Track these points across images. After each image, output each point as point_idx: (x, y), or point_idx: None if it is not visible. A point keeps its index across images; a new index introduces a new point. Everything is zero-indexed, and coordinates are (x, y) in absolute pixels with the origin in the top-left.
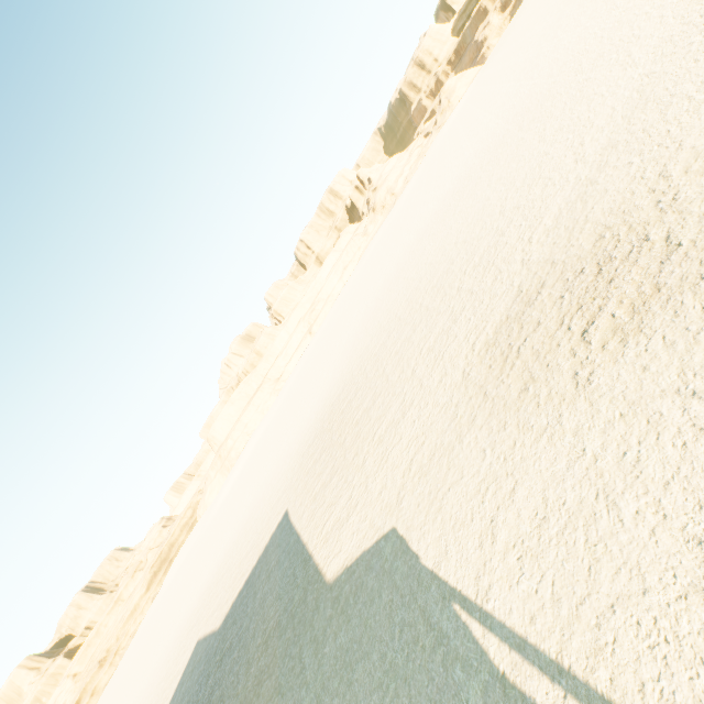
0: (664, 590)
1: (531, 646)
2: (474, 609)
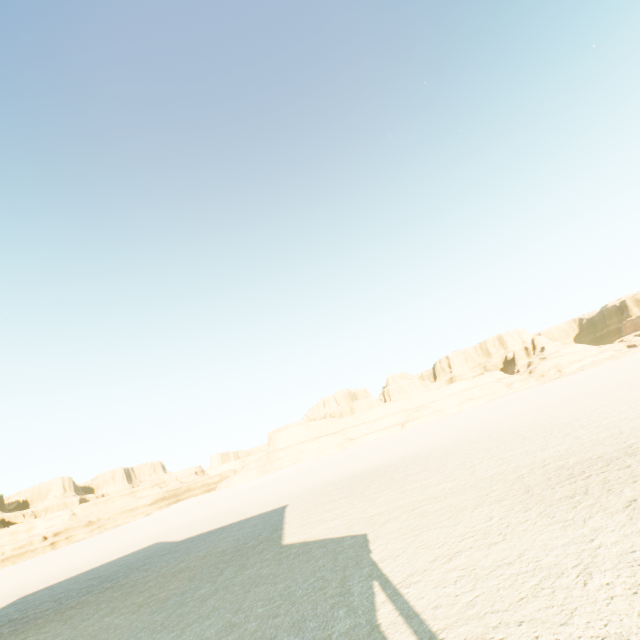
0: (586, 628)
1: (420, 618)
2: (390, 588)
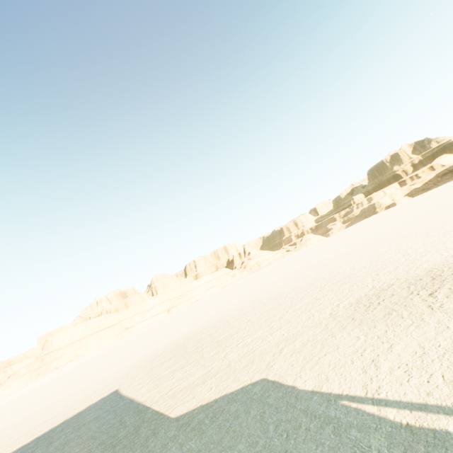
0: None
1: (433, 405)
2: (365, 400)
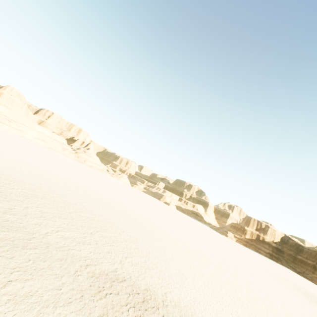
0: None
1: None
2: None
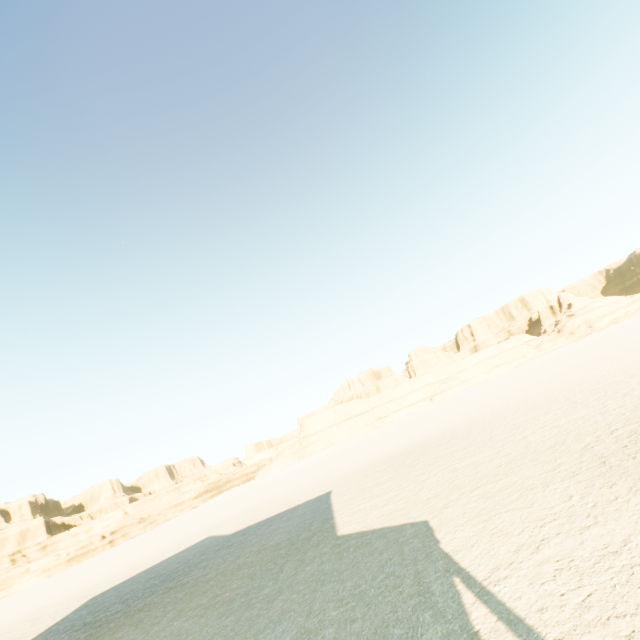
0: None
1: (526, 625)
2: (475, 586)
